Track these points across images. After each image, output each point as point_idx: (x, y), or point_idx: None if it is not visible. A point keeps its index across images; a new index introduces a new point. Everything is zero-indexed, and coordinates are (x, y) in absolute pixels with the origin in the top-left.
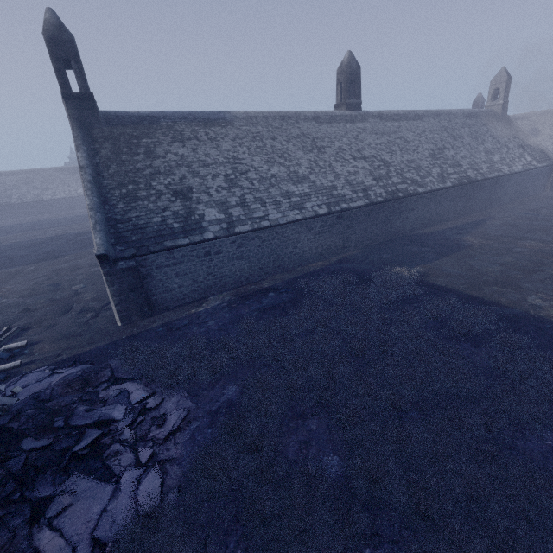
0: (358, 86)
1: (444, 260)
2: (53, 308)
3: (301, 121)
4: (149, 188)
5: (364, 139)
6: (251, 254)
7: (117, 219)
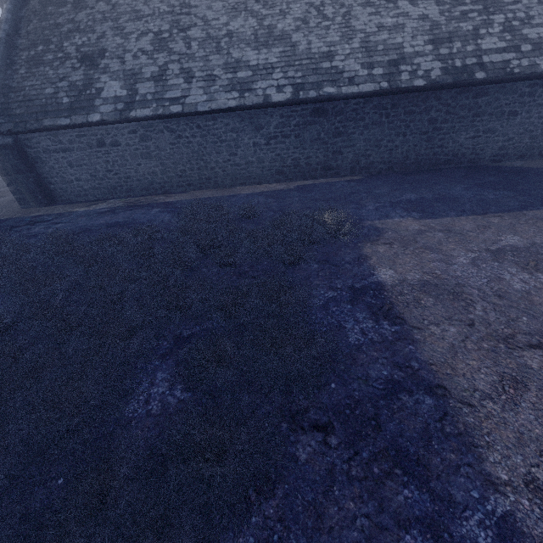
0: None
1: (468, 219)
2: None
3: None
4: (59, 50)
5: None
6: (163, 154)
7: (13, 87)
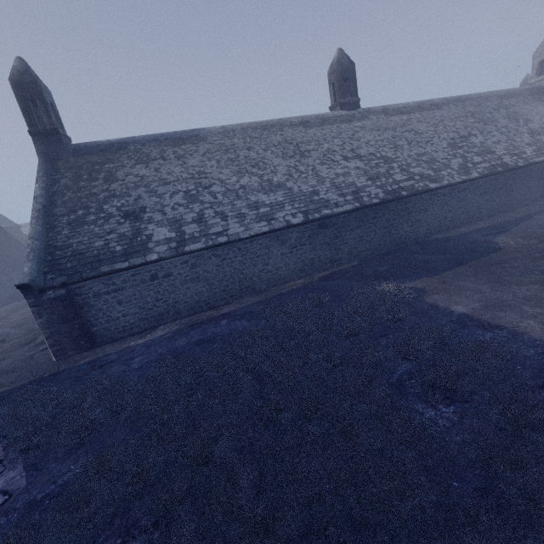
0: (353, 83)
1: (458, 270)
2: (23, 339)
3: (286, 128)
4: (100, 212)
5: (361, 137)
6: (210, 275)
7: (58, 245)
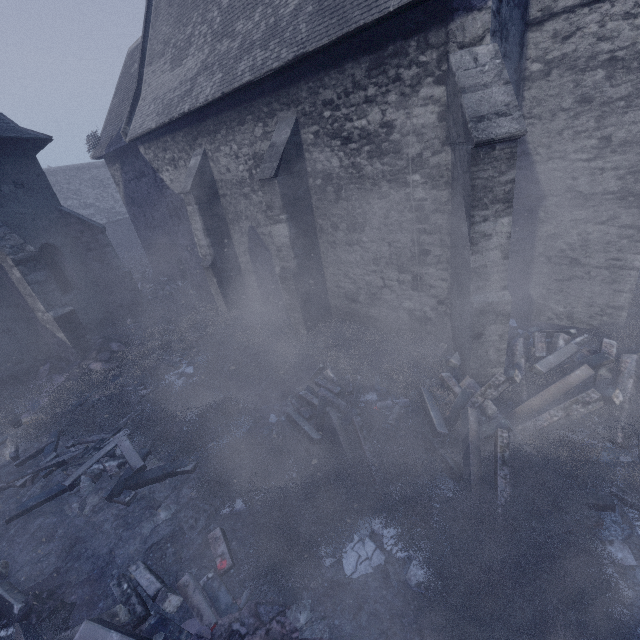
0: None
1: None
2: None
3: (93, 169)
4: None
5: None
6: None
7: None
